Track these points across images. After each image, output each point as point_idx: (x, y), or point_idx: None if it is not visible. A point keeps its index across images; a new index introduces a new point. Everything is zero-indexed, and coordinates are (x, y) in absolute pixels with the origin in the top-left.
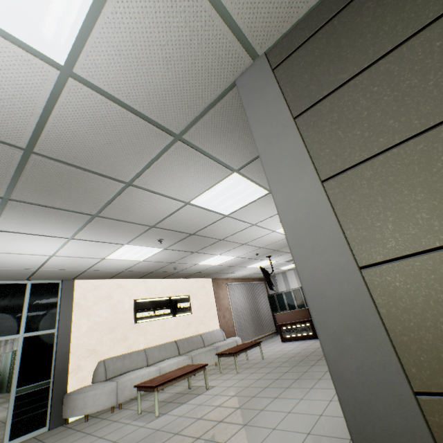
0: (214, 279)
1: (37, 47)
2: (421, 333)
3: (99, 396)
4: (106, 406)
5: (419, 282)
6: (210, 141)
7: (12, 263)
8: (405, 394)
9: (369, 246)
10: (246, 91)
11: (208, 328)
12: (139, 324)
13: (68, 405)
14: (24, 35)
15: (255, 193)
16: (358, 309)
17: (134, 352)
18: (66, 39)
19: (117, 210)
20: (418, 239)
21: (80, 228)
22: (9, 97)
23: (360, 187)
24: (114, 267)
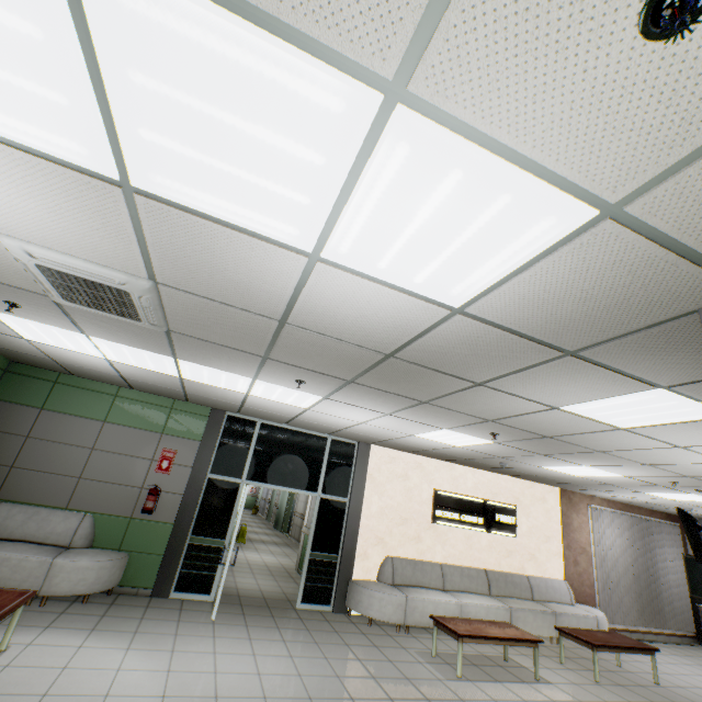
0: (563, 490)
1: (438, 299)
2: None
3: (385, 602)
4: (391, 620)
5: None
6: (624, 358)
7: (325, 421)
8: None
9: None
10: None
11: (542, 571)
12: (437, 525)
13: (353, 595)
14: (432, 294)
15: (698, 413)
16: None
17: (427, 563)
18: (470, 294)
19: (451, 401)
20: None
21: (402, 408)
22: (395, 326)
23: None
24: (419, 444)
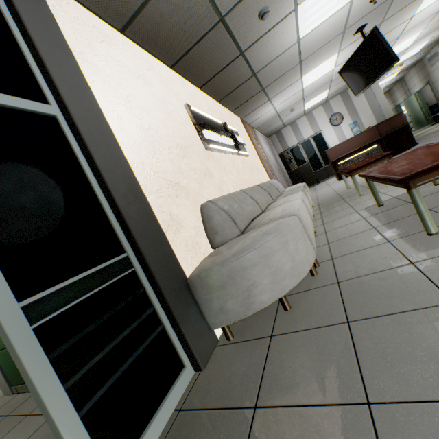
0: (242, 120)
1: None
2: None
3: (293, 245)
4: (310, 264)
5: None
6: None
7: None
8: None
9: None
10: None
11: (264, 179)
12: (211, 153)
13: (223, 296)
14: None
15: None
16: None
17: (236, 193)
18: None
19: None
20: None
21: None
22: None
23: None
24: None
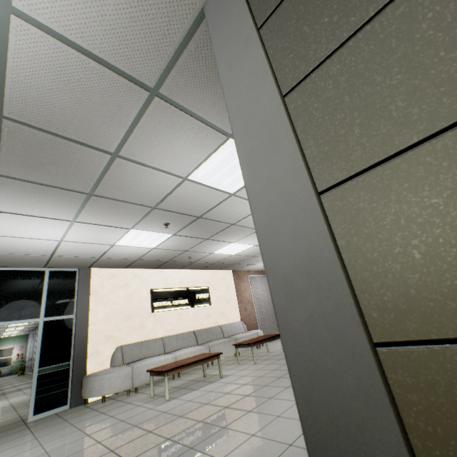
0: (234, 271)
1: None
2: (386, 265)
3: (115, 379)
4: (121, 389)
5: (388, 197)
6: (192, 96)
7: (25, 248)
8: (360, 345)
9: (331, 163)
10: (212, 14)
11: (228, 320)
12: (156, 313)
13: (87, 387)
14: None
15: None
16: (311, 244)
17: (151, 340)
18: None
19: (111, 188)
20: (390, 138)
21: (80, 209)
22: None
23: (325, 90)
24: (127, 255)
